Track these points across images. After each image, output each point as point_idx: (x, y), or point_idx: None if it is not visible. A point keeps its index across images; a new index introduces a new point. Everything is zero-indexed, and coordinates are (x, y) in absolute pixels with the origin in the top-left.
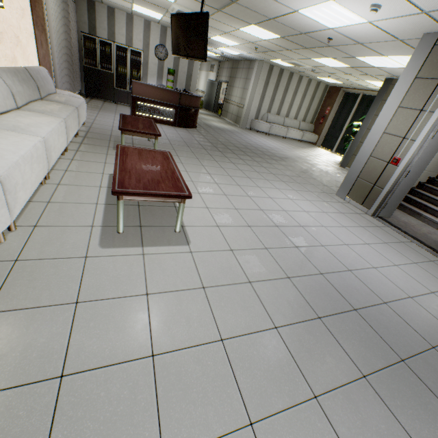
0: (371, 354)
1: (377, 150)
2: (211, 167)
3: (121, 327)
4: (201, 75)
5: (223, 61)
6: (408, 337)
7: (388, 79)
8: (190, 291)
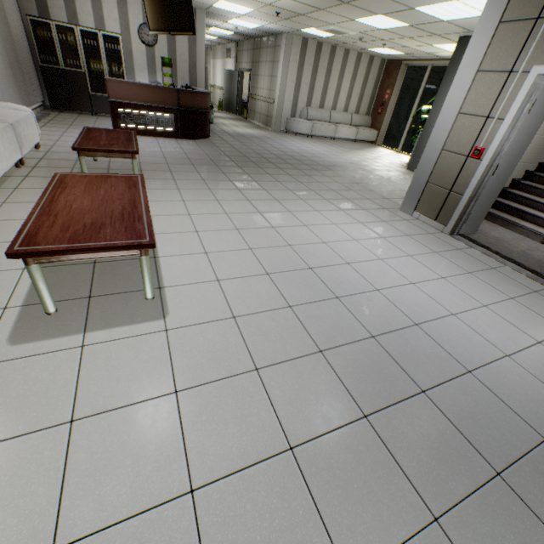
0: (448, 471)
1: (451, 140)
2: (222, 190)
3: (5, 498)
4: (216, 65)
5: (241, 42)
6: (505, 427)
7: (463, 37)
8: (151, 403)
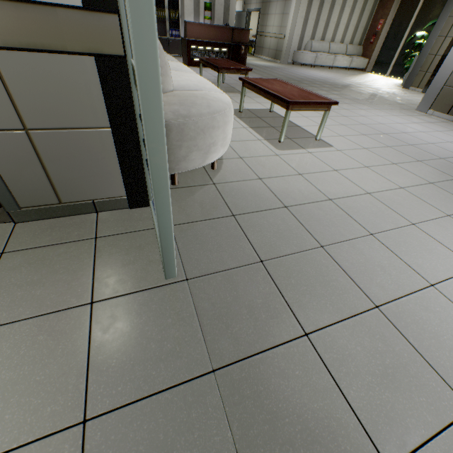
0: None
1: None
2: None
3: (337, 183)
4: None
5: None
6: None
7: None
8: (360, 169)
